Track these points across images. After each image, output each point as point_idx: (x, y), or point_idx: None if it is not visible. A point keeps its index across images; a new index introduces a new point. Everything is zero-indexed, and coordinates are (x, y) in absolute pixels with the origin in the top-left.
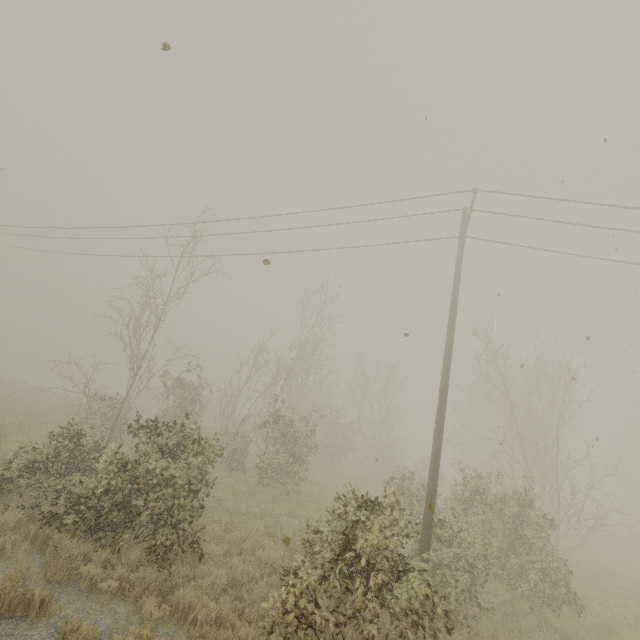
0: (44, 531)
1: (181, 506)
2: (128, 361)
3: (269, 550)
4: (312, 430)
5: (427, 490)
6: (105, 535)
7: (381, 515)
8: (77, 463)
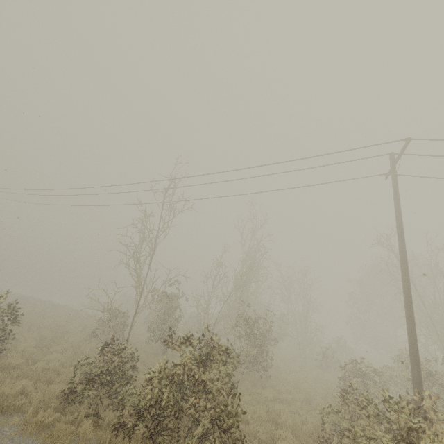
0: (117, 441)
1: (230, 412)
2: (135, 283)
3: (289, 441)
4: (270, 326)
5: (413, 381)
6: (163, 440)
7: (430, 420)
8: (124, 373)
